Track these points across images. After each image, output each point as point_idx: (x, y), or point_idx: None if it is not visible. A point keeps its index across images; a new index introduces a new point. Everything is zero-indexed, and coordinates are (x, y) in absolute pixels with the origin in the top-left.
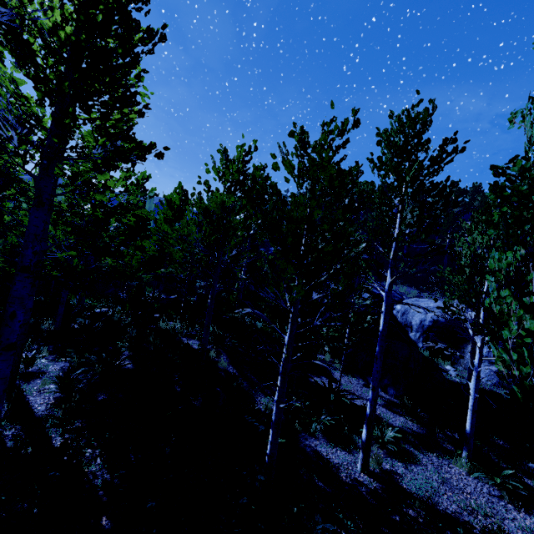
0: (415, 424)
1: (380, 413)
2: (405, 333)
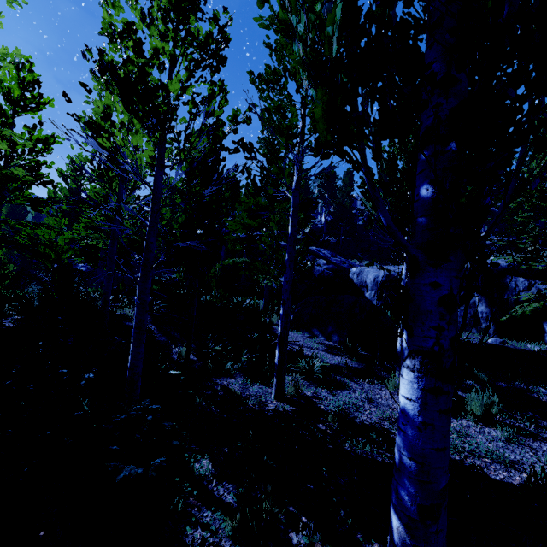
0: (355, 361)
1: (317, 355)
2: (361, 294)
